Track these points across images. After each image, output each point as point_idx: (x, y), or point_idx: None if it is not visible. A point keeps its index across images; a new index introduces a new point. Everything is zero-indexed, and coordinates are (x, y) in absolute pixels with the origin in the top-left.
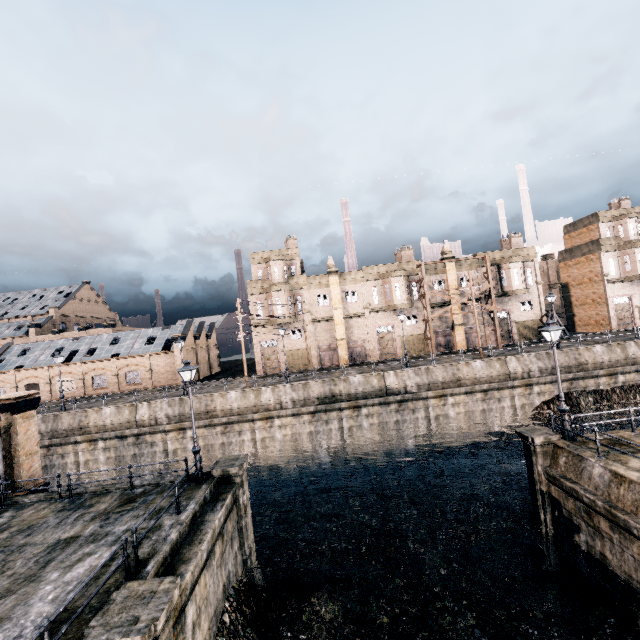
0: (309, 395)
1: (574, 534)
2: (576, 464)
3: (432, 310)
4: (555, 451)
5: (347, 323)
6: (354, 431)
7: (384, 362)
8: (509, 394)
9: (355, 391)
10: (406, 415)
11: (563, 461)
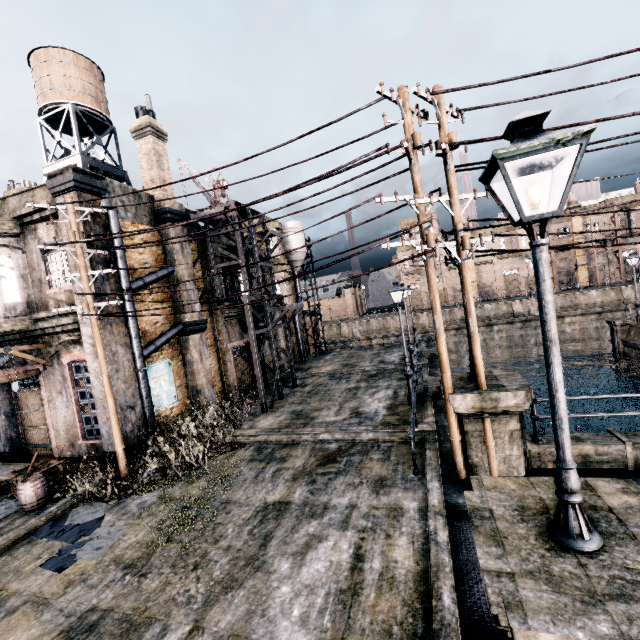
0: (454, 318)
1: (635, 370)
2: (639, 332)
3: (556, 254)
4: (629, 329)
5: (477, 269)
6: (487, 342)
7: (509, 298)
8: (621, 315)
9: (488, 315)
10: (529, 331)
11: (633, 333)
